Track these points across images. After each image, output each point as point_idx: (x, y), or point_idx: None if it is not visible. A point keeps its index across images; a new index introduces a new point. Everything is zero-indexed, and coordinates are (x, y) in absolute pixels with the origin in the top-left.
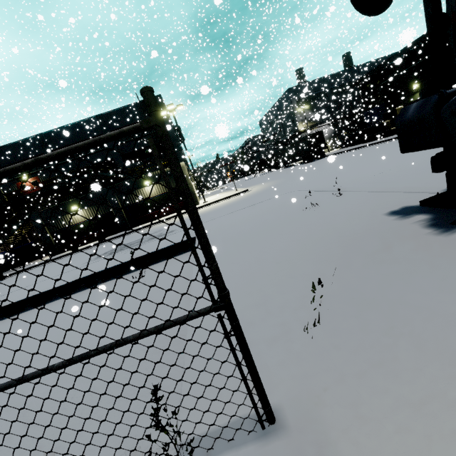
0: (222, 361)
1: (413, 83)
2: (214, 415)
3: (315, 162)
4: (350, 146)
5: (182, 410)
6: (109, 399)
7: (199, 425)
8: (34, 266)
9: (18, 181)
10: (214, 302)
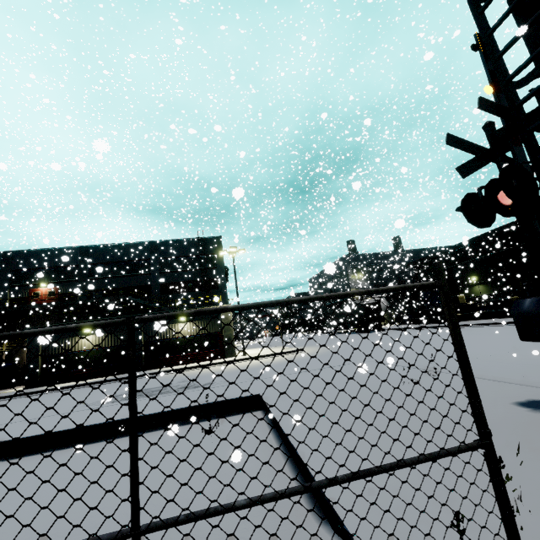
0: None
1: (471, 276)
2: None
3: (373, 333)
4: (410, 324)
5: None
6: None
7: None
8: None
9: (33, 287)
10: (481, 437)
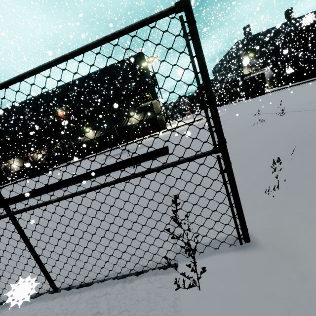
0: (201, 209)
1: None
2: (200, 236)
3: (257, 97)
4: (287, 84)
5: (176, 232)
6: (124, 228)
7: (190, 240)
8: (65, 165)
9: (55, 113)
10: (215, 146)
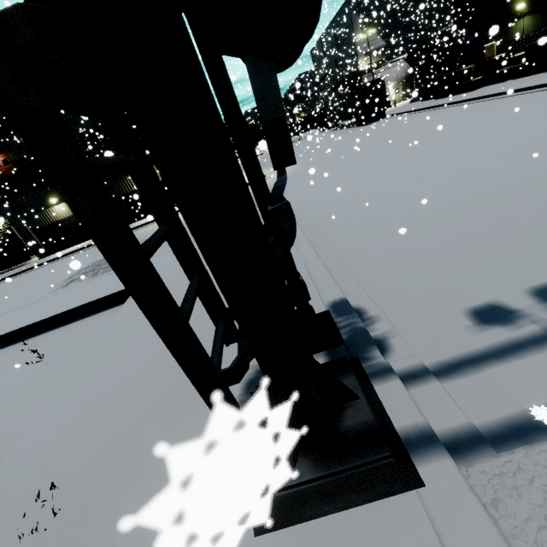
0: None
1: (519, 1)
2: None
3: (368, 127)
4: (421, 101)
5: None
6: None
7: None
8: (19, 272)
9: None
10: None
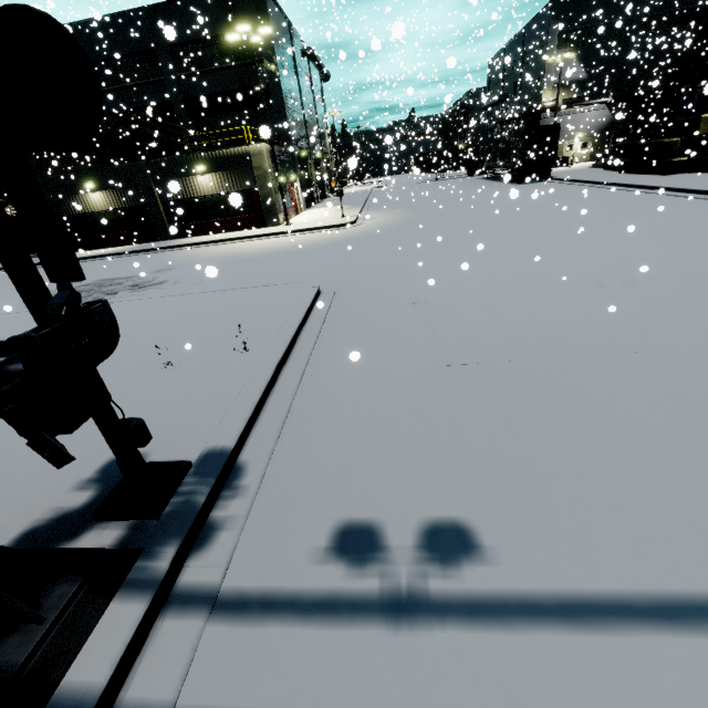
0: None
1: None
2: None
3: (518, 188)
4: (604, 169)
5: None
6: None
7: None
8: None
9: None
10: None
